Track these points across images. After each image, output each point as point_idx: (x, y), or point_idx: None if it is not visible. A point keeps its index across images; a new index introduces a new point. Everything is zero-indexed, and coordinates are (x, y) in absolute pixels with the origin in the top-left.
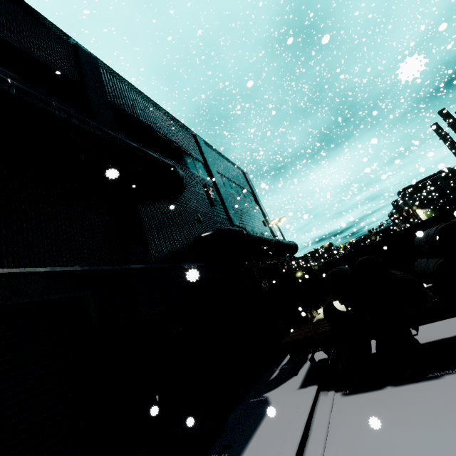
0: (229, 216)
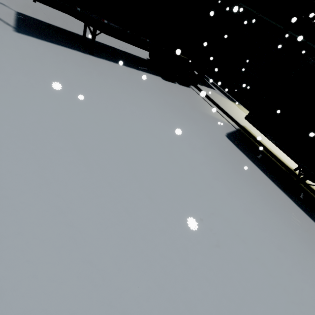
0: None
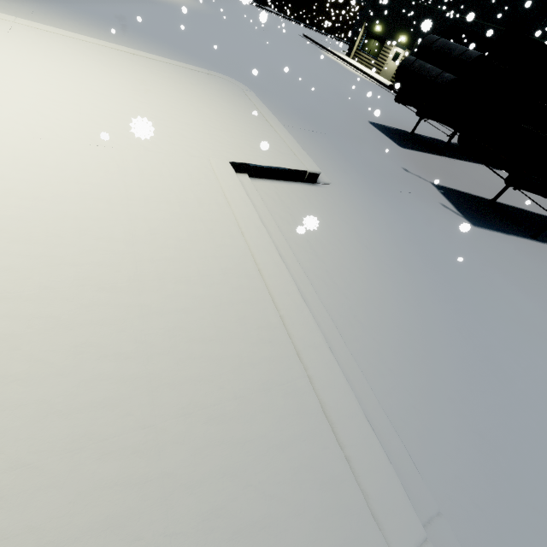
0: None
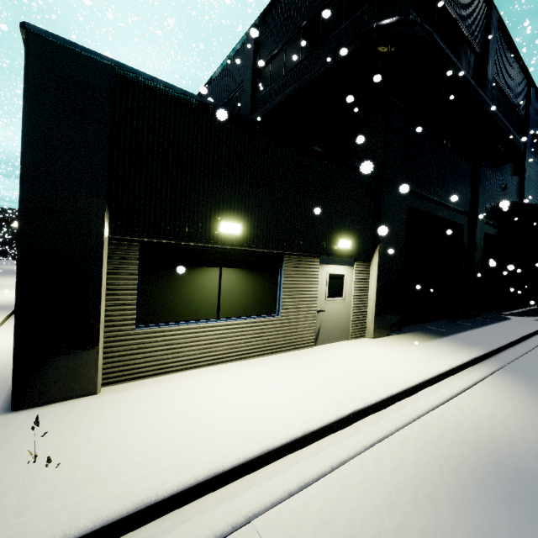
0: (521, 187)
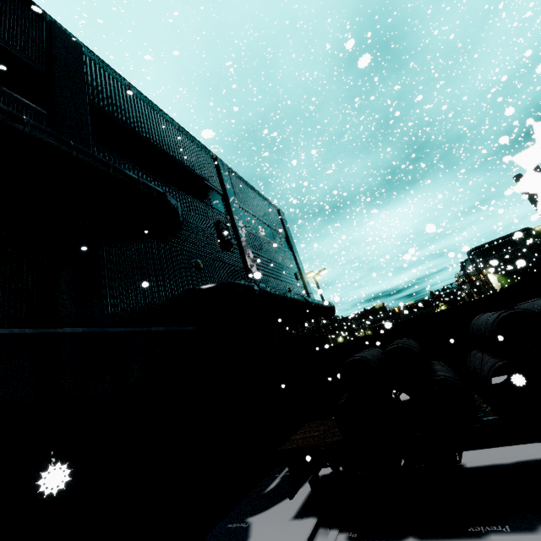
0: (245, 265)
